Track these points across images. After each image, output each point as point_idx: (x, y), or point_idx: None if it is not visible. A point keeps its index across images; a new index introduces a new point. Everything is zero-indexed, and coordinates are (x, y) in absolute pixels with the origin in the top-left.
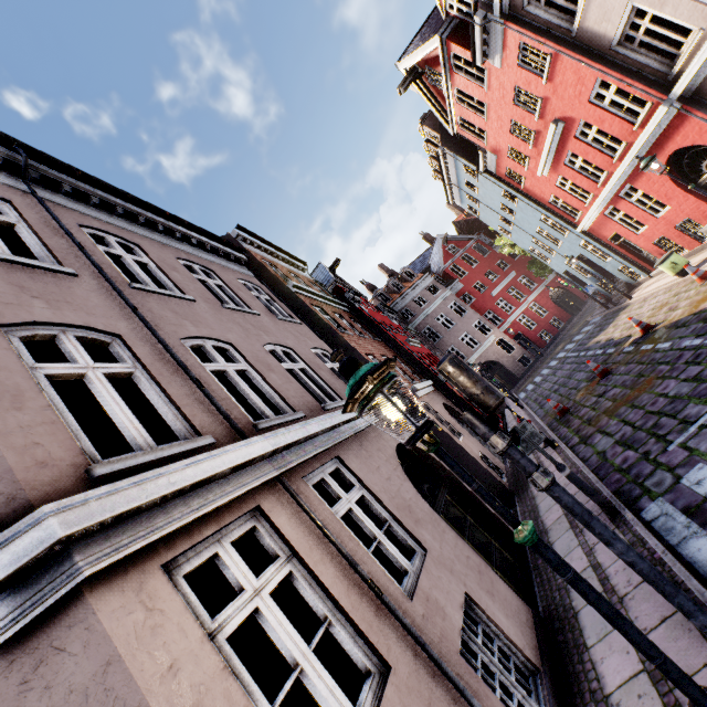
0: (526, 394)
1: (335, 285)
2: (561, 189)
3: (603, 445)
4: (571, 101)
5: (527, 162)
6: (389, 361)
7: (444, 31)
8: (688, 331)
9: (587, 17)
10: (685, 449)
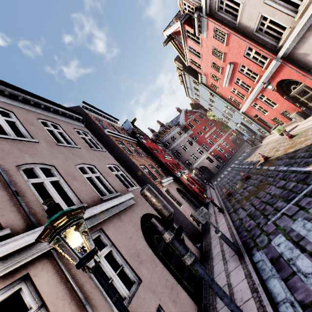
0: (216, 182)
1: (132, 130)
2: (233, 93)
3: (242, 215)
4: (236, 55)
5: (219, 80)
6: (69, 212)
7: (182, 19)
8: (282, 162)
9: (242, 18)
10: (274, 224)
